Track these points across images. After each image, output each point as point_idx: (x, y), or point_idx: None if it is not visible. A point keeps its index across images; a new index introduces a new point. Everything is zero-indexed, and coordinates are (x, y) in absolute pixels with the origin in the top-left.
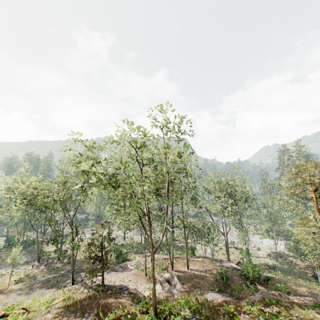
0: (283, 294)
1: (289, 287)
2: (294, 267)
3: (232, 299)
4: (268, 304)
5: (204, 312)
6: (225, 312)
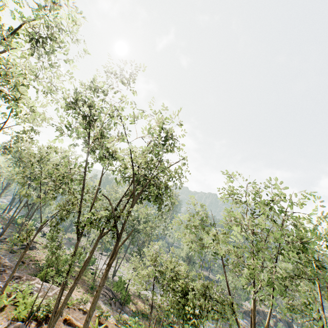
0: None
1: None
2: None
3: None
4: None
5: None
6: None
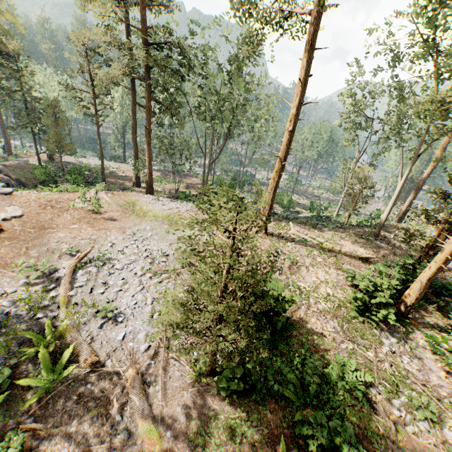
0: None
1: None
2: None
3: None
4: None
5: None
6: None
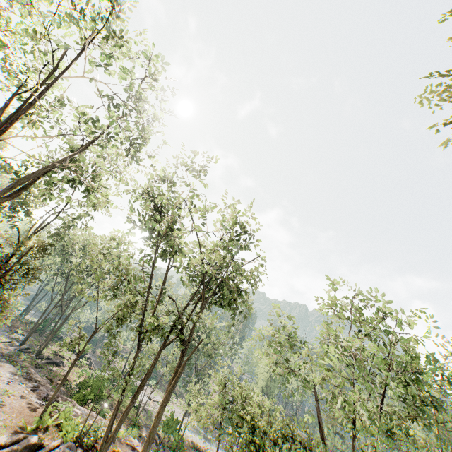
0: None
1: None
2: None
3: None
4: None
5: None
6: None
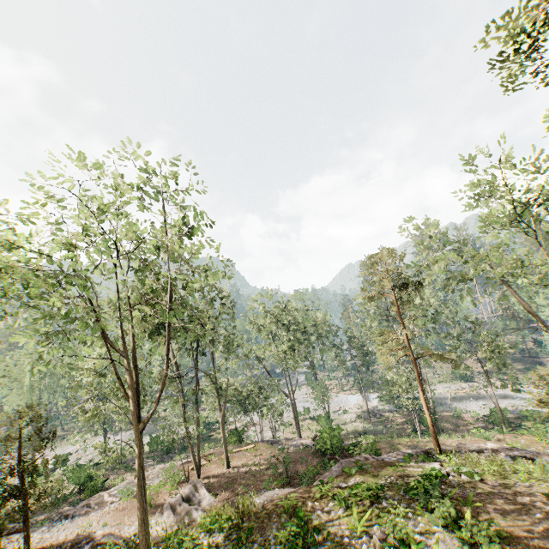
0: (370, 457)
1: (382, 449)
2: (391, 425)
3: (297, 488)
4: (350, 476)
5: (247, 525)
6: (282, 511)
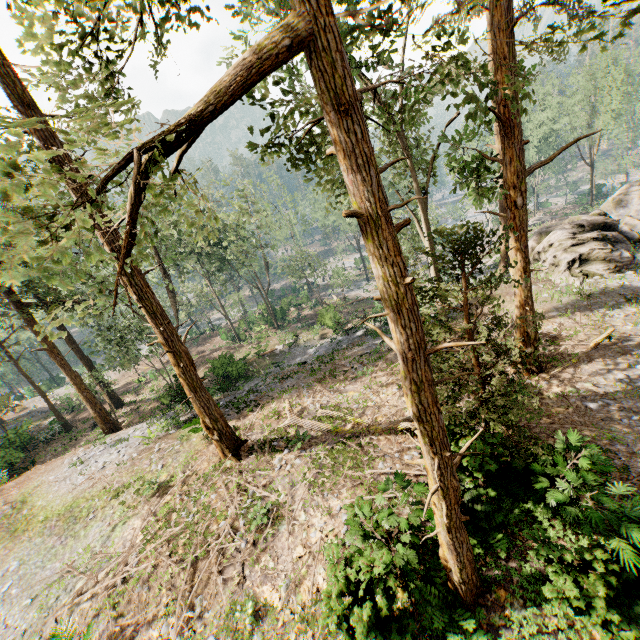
0: None
1: None
2: None
3: None
4: None
5: None
6: None
